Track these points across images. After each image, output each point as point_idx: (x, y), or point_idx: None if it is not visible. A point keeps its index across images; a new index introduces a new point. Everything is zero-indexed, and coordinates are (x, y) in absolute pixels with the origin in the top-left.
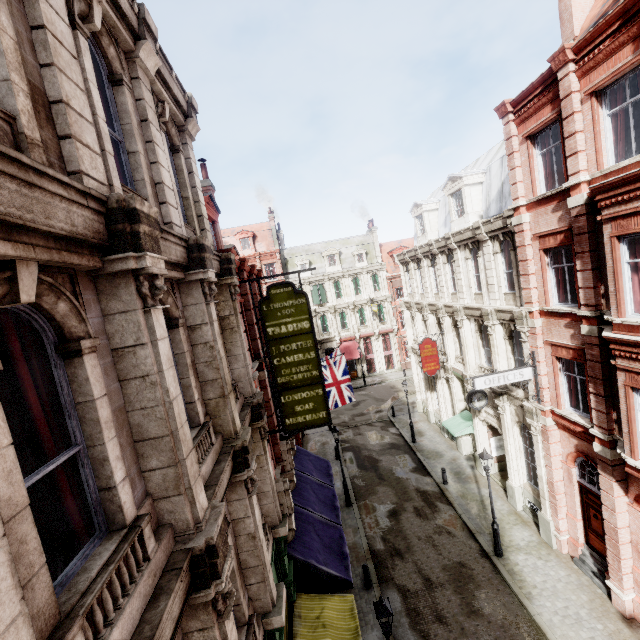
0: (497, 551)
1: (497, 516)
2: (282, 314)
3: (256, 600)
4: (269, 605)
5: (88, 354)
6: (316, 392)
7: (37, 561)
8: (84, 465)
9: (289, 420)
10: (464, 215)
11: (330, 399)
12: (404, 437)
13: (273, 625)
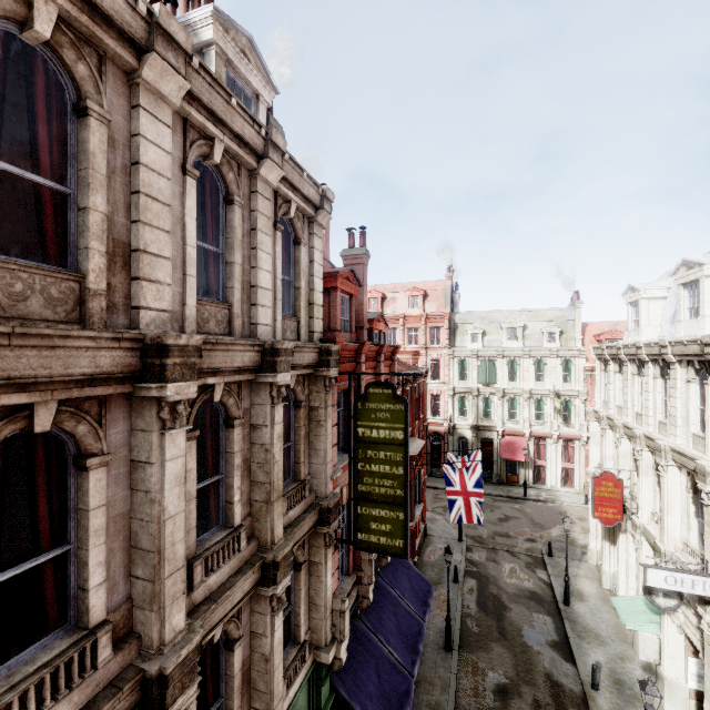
0: None
1: None
2: (376, 416)
3: None
4: None
5: (97, 468)
6: (396, 514)
7: None
8: (71, 562)
9: (361, 535)
10: (698, 317)
11: (454, 509)
12: (554, 591)
13: None
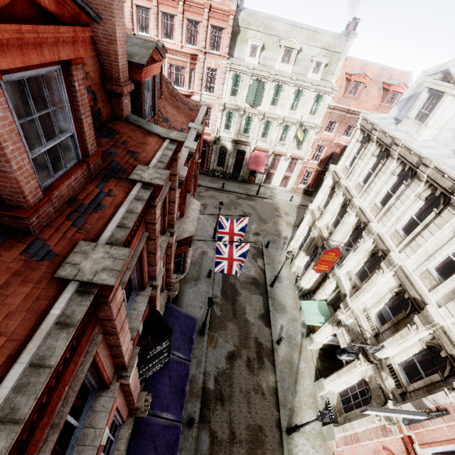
0: (289, 433)
1: (301, 394)
2: None
3: None
4: None
5: None
6: None
7: None
8: None
9: None
10: None
11: (219, 266)
12: (266, 277)
13: None
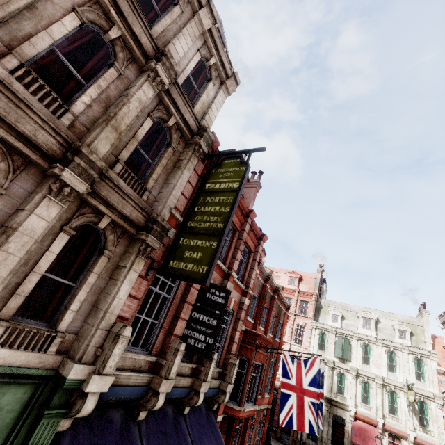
0: None
1: None
2: (223, 176)
3: None
4: None
5: None
6: (211, 244)
7: None
8: None
9: (173, 262)
10: None
11: (285, 407)
12: None
13: None
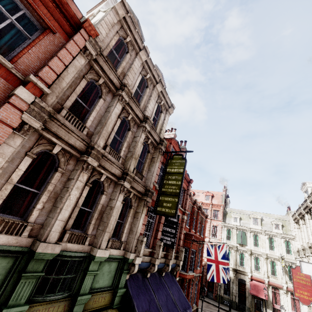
0: None
1: None
2: (174, 164)
3: (96, 238)
4: (98, 244)
5: (102, 99)
6: (174, 199)
7: (72, 101)
8: (88, 113)
9: (159, 208)
10: None
11: (210, 271)
12: None
13: (93, 252)
